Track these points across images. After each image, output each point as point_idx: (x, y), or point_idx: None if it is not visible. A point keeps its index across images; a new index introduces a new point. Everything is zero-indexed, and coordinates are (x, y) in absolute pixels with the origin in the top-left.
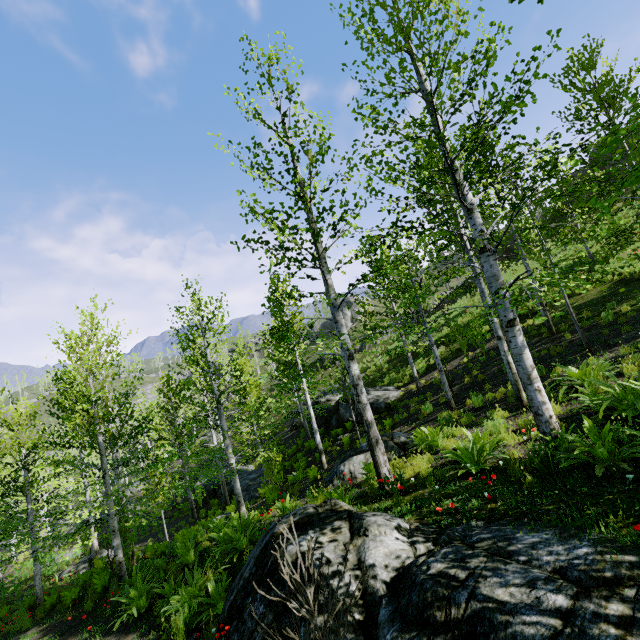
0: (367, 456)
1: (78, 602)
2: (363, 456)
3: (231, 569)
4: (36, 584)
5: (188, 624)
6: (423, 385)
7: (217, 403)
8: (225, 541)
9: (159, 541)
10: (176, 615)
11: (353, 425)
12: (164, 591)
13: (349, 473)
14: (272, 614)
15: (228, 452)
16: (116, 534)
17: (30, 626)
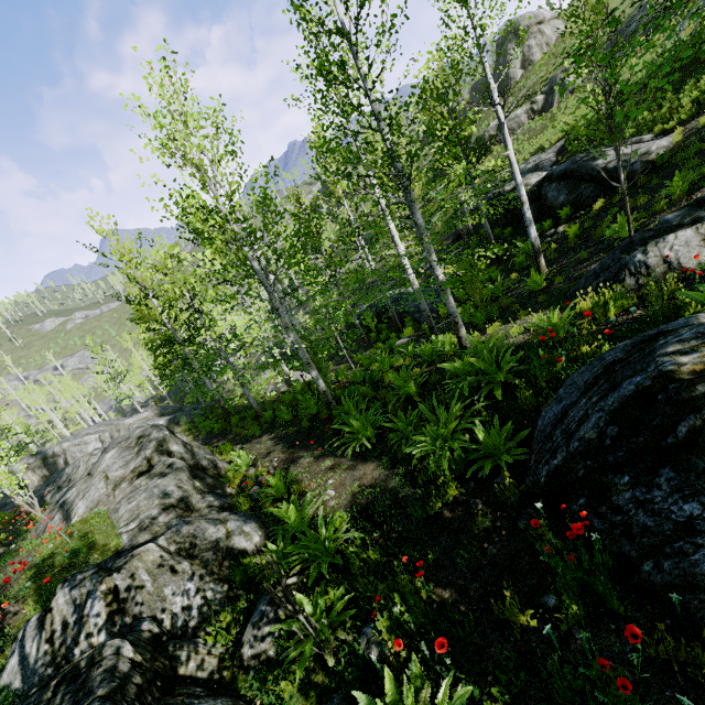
0: (701, 230)
1: (293, 418)
2: (691, 232)
3: (489, 406)
4: (251, 402)
5: (453, 469)
6: None
7: (406, 180)
8: (466, 373)
9: (338, 364)
10: (428, 456)
11: (570, 212)
12: (395, 426)
13: (663, 264)
14: None
15: (431, 259)
16: (311, 366)
17: (261, 433)
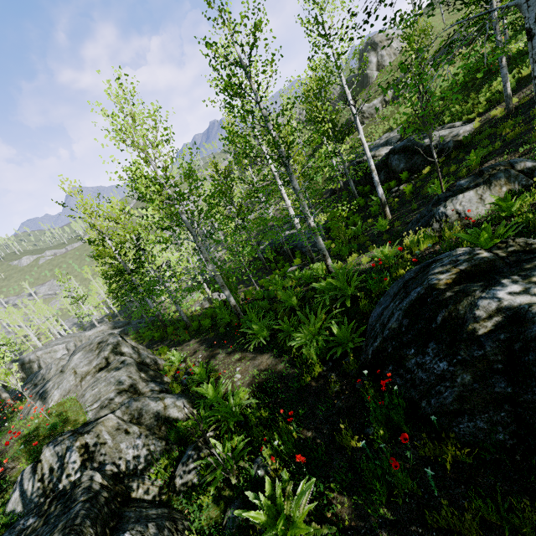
0: (479, 192)
1: (213, 326)
2: (473, 193)
3: (343, 312)
4: (182, 316)
5: (319, 355)
6: (515, 106)
7: (285, 160)
8: (328, 289)
9: (247, 286)
10: (303, 347)
11: (408, 175)
12: (282, 327)
13: (455, 214)
14: (469, 375)
15: (305, 212)
16: (224, 288)
17: (190, 338)
